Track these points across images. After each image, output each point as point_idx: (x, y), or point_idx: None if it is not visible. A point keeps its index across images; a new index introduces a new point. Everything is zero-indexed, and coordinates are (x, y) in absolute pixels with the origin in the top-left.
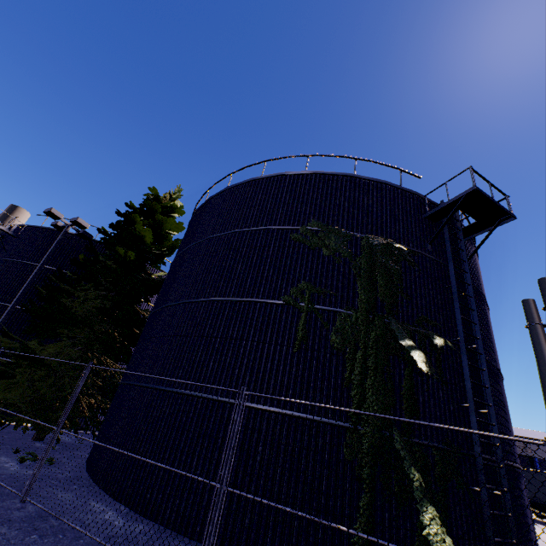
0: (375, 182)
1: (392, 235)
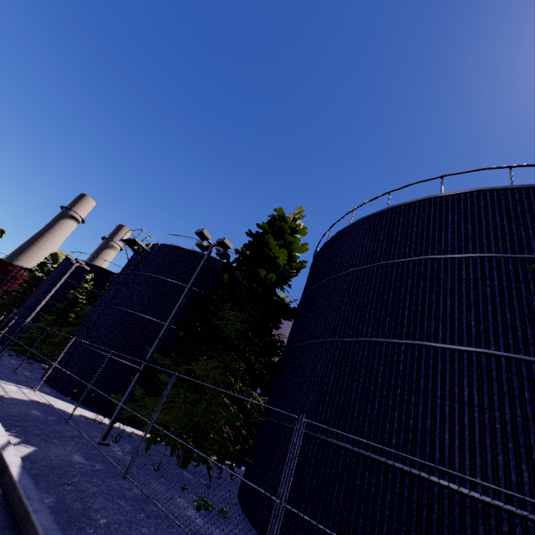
0: None
1: None
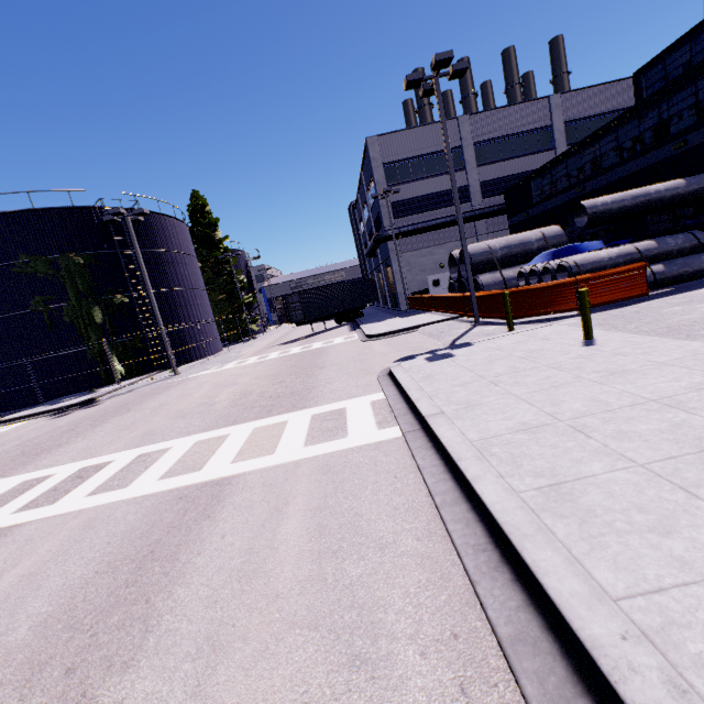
0: (51, 210)
1: (78, 249)
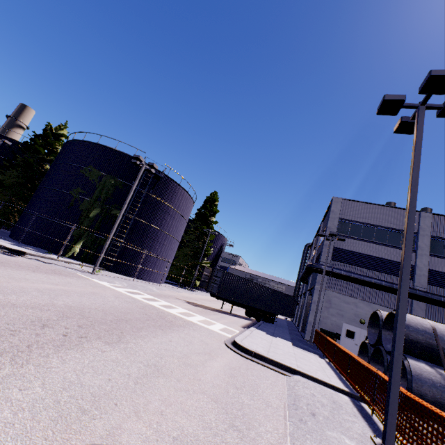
0: (122, 153)
1: (118, 176)
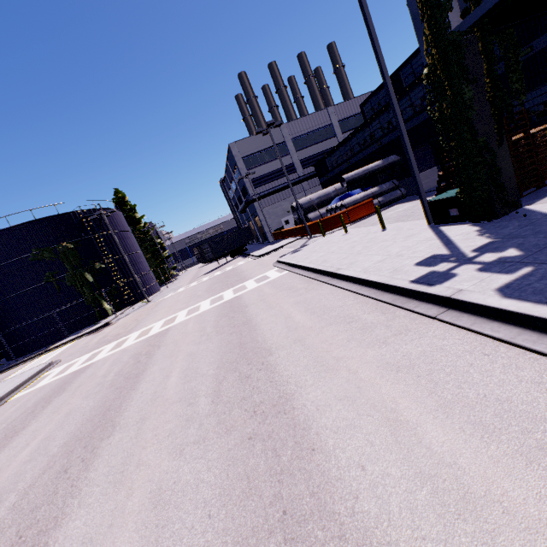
0: (47, 218)
1: (67, 239)
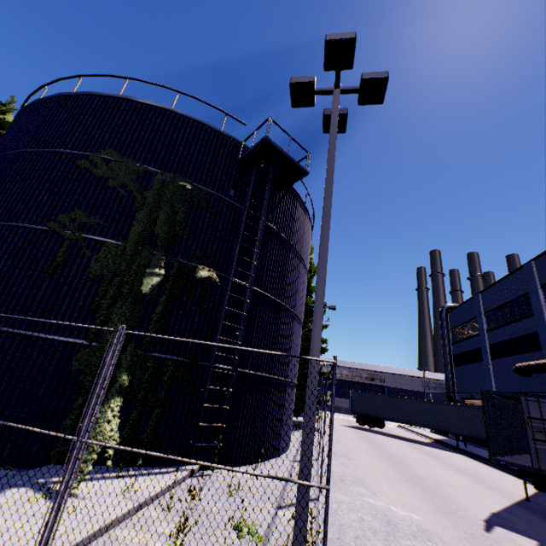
0: (192, 120)
1: (192, 176)
